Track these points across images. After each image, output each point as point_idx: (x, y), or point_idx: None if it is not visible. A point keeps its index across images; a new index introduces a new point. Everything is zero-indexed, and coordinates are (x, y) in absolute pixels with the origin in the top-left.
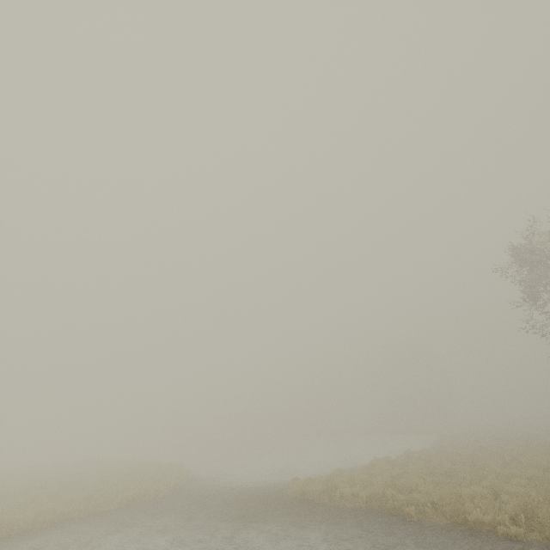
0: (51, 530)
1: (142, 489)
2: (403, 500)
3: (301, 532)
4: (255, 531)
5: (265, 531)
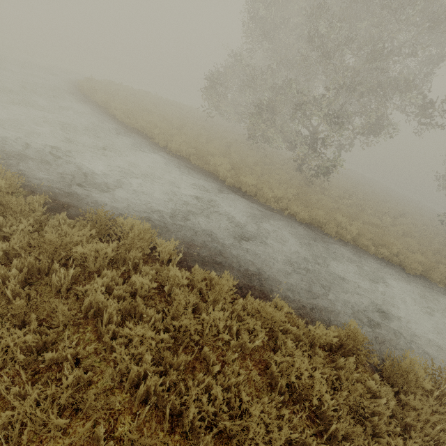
0: None
1: None
2: None
3: None
4: None
5: None
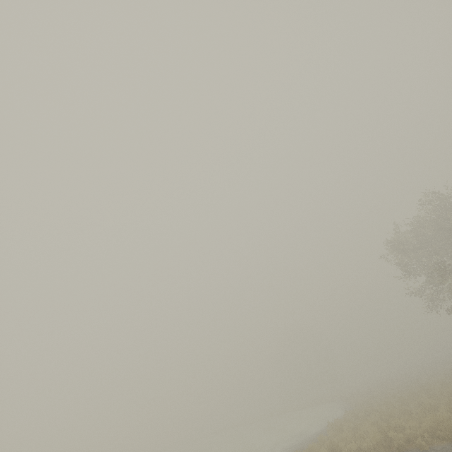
0: None
1: None
2: (403, 438)
3: None
4: None
5: None
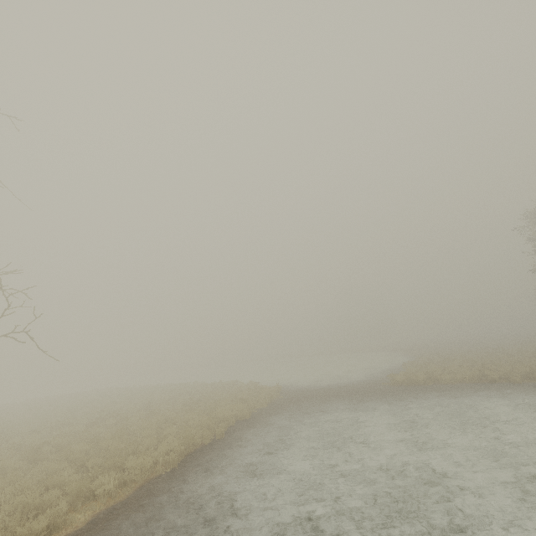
0: (259, 419)
1: (266, 393)
2: (497, 375)
3: (462, 395)
4: (429, 399)
5: (437, 398)
